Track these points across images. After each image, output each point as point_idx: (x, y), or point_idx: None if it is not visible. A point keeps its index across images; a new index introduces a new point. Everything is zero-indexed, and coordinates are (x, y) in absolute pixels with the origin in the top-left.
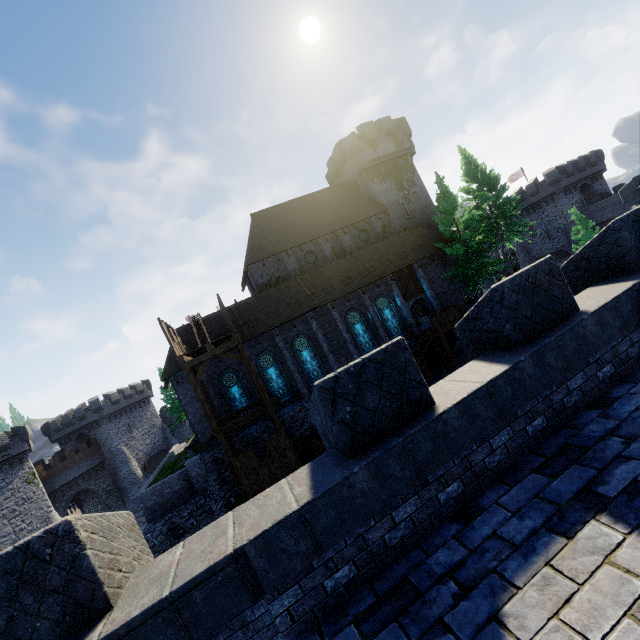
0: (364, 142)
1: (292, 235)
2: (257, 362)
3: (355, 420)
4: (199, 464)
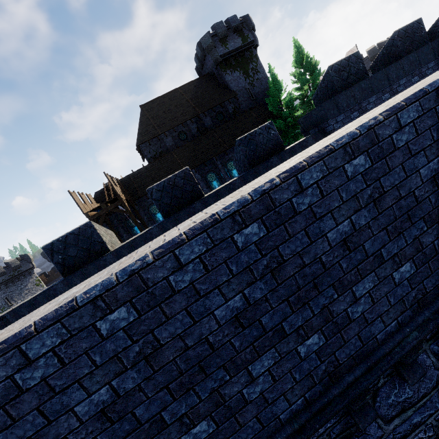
0: (217, 40)
1: (168, 120)
2: (149, 210)
3: (65, 261)
4: None
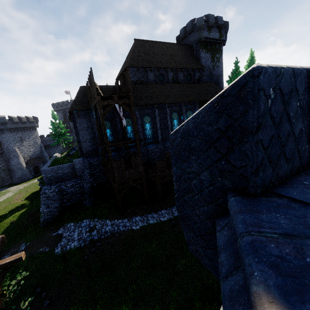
0: (206, 25)
1: (155, 60)
2: None
3: None
4: (81, 163)
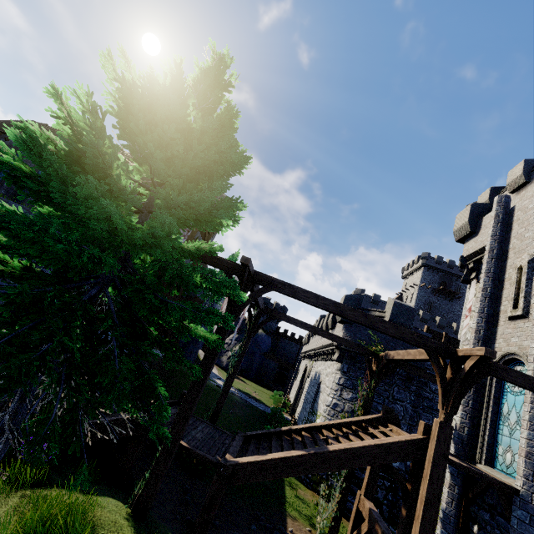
0: None
1: None
2: None
3: None
4: None
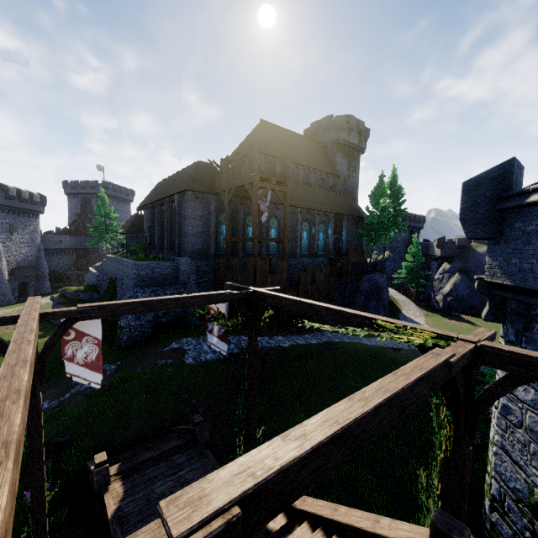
0: (346, 126)
1: (286, 152)
2: (246, 218)
3: None
4: (189, 263)
